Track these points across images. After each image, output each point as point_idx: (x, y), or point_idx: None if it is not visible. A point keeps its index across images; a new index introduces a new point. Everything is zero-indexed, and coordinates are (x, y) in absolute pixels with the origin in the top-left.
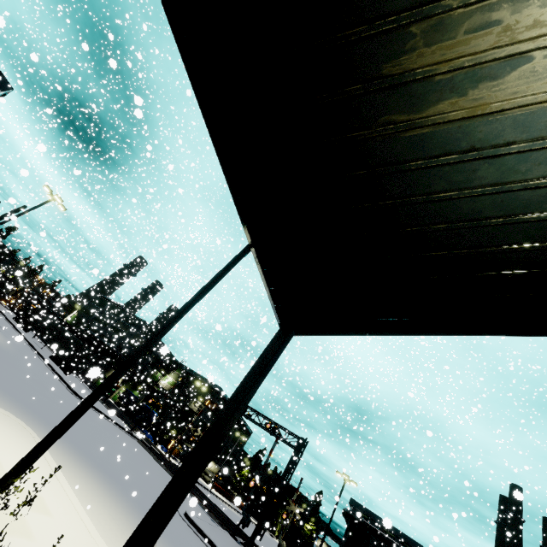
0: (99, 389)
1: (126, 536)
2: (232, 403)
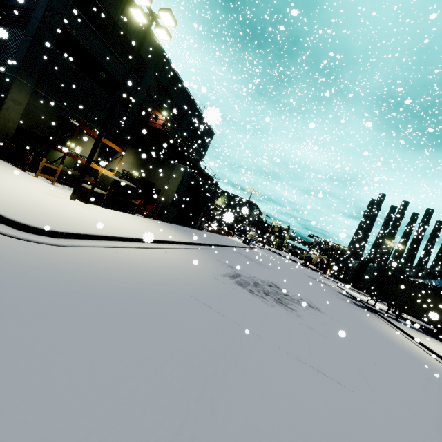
0: None
1: None
2: None
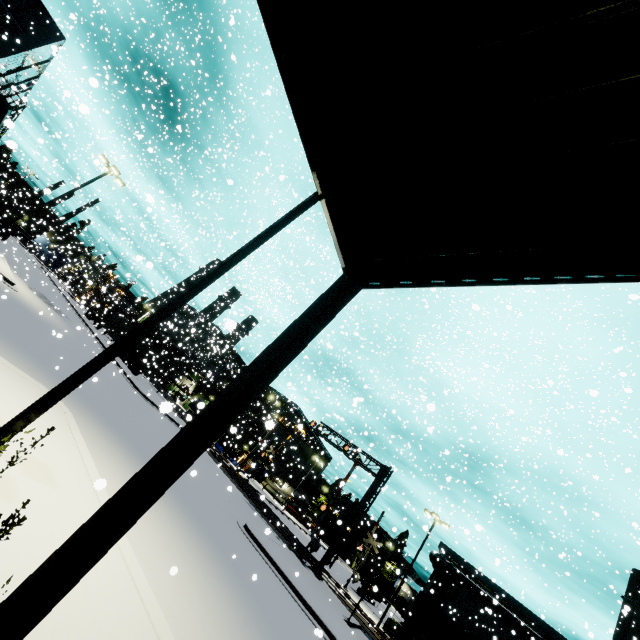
0: (111, 348)
1: (163, 531)
2: (261, 362)
